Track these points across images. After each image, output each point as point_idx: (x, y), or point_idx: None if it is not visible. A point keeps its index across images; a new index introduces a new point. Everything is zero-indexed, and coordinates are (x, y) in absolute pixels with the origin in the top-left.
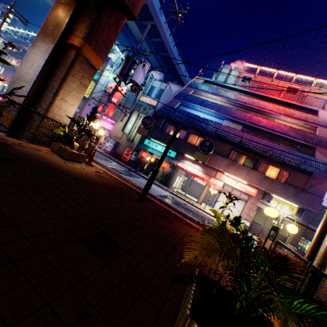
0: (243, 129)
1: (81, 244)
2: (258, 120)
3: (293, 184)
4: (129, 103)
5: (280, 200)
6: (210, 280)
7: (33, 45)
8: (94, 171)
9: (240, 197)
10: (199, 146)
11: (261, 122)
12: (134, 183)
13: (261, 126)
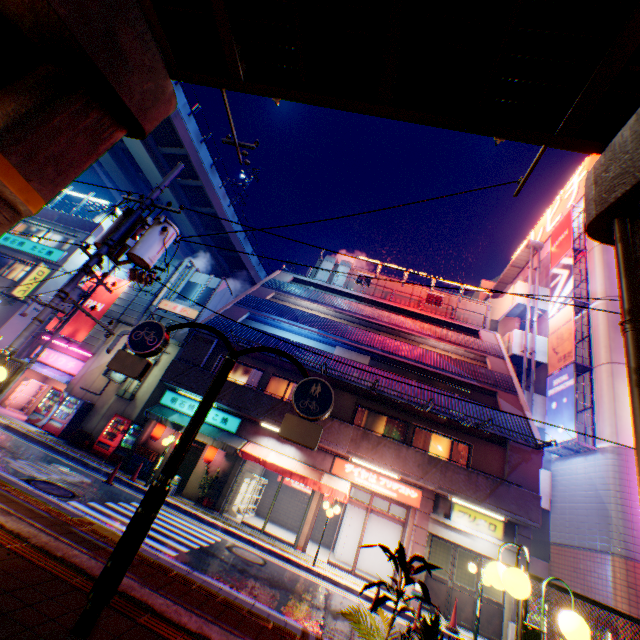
0: (373, 361)
1: None
2: (395, 346)
3: (480, 467)
4: (132, 312)
5: (469, 507)
6: None
7: None
8: None
9: (391, 513)
10: (295, 399)
11: (402, 349)
12: (104, 527)
13: (403, 356)
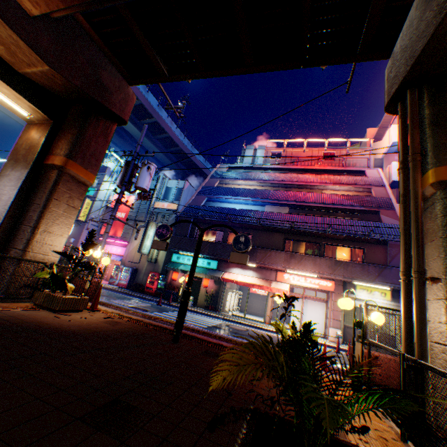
0: (291, 210)
1: (82, 424)
2: (304, 196)
3: (372, 261)
4: (141, 214)
5: (366, 286)
6: (259, 410)
7: (1, 175)
8: (103, 318)
9: (317, 297)
10: (233, 245)
11: (308, 197)
12: (166, 319)
13: (310, 202)
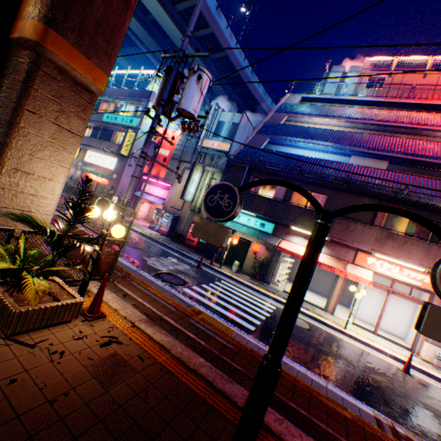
0: (391, 166)
1: None
2: (419, 147)
3: None
4: (186, 153)
5: None
6: None
7: None
8: (98, 347)
9: (412, 296)
10: None
11: (428, 149)
12: (207, 315)
13: (430, 156)
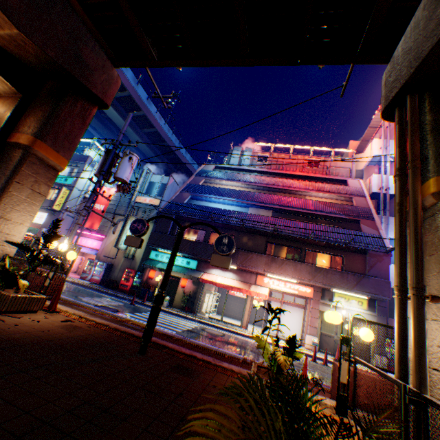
0: (274, 213)
1: None
2: (288, 201)
3: (350, 269)
4: (121, 207)
5: (344, 293)
6: None
7: None
8: (60, 321)
9: (296, 303)
10: (215, 246)
11: (292, 202)
12: (137, 322)
13: (293, 207)
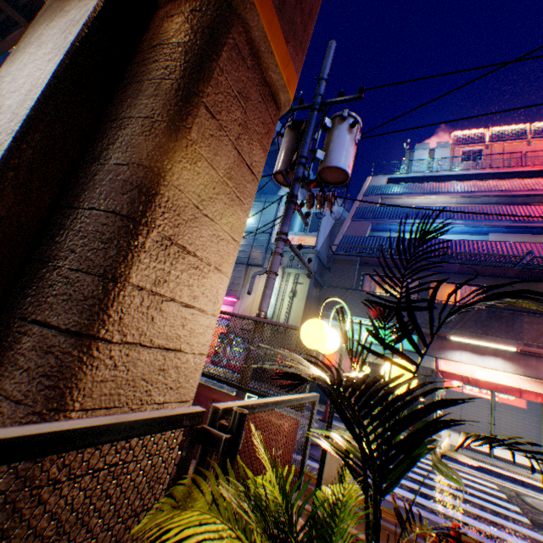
0: None
1: None
2: None
3: None
4: (256, 254)
5: None
6: None
7: (16, 53)
8: None
9: None
10: None
11: None
12: None
13: None
